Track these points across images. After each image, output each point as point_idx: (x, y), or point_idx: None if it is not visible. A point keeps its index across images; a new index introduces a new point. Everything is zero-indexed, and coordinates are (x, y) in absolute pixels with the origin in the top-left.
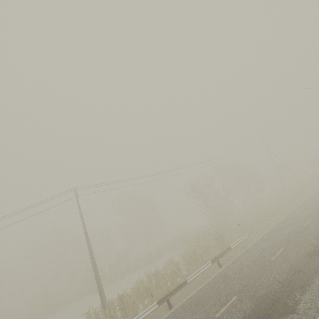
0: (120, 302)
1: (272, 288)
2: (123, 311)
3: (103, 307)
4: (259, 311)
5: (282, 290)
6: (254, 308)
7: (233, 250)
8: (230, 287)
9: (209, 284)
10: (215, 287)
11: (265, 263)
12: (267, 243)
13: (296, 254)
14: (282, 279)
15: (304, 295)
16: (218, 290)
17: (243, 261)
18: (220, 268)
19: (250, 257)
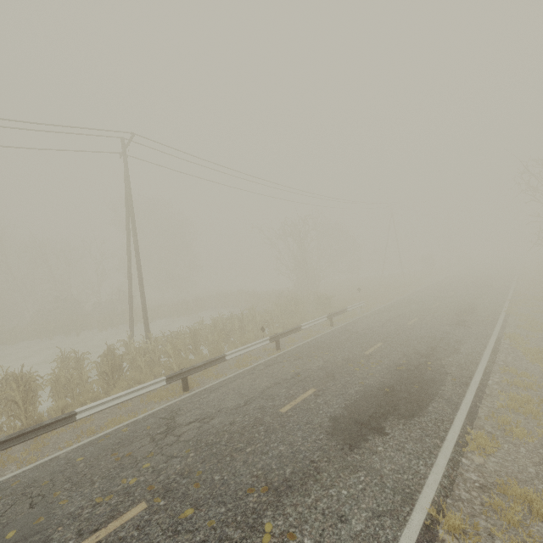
0: (191, 336)
1: (424, 340)
2: (194, 346)
3: (148, 339)
4: (419, 352)
5: (437, 342)
6: (412, 350)
7: (339, 316)
8: (366, 338)
9: (329, 335)
10: (342, 337)
11: (401, 326)
12: (392, 314)
13: (437, 323)
14: (432, 336)
15: (462, 346)
16: (349, 339)
17: (368, 323)
18: (331, 327)
19: (375, 321)
